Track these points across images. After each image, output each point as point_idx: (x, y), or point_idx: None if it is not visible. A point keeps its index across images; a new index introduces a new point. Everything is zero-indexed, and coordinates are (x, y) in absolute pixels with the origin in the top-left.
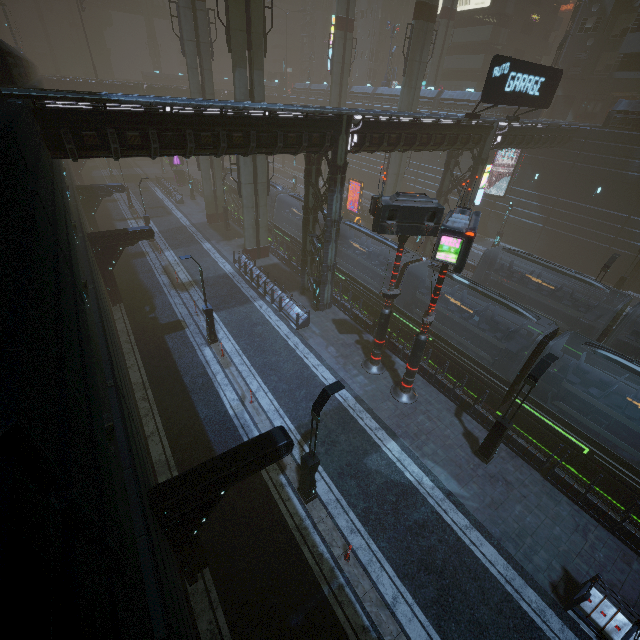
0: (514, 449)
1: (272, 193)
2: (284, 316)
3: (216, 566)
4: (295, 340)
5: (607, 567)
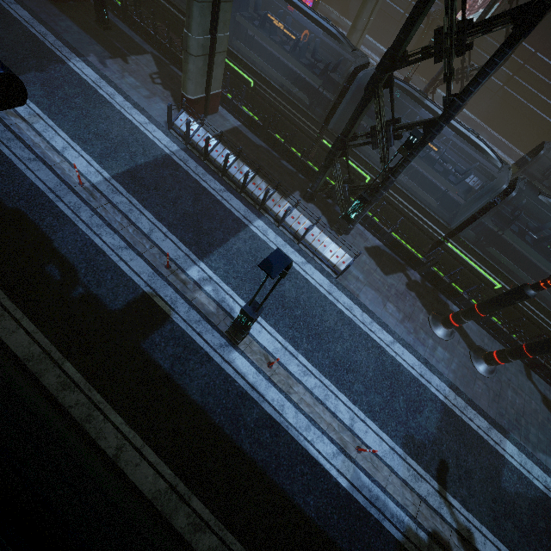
0: None
1: None
2: (308, 253)
3: None
4: (345, 301)
5: None
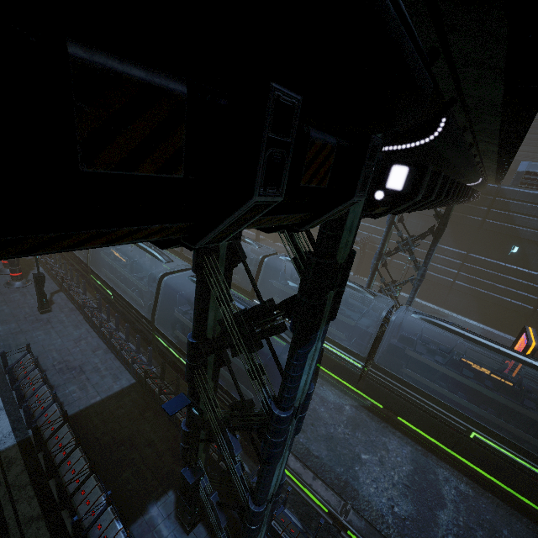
0: (76, 306)
1: None
2: None
3: None
4: None
5: (75, 354)
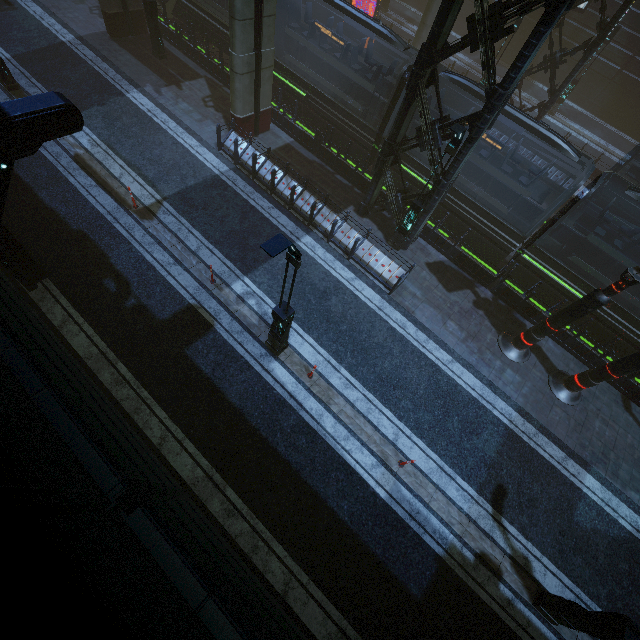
0: None
1: None
2: (359, 268)
3: None
4: (398, 317)
5: None
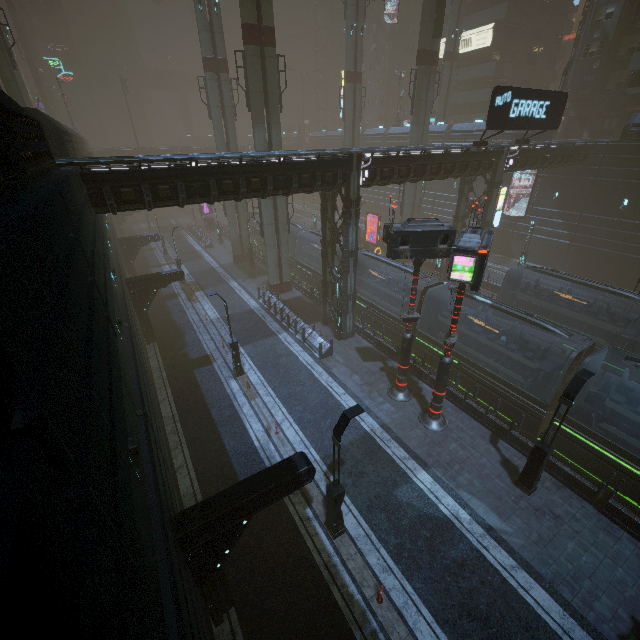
0: (560, 478)
1: (293, 231)
2: (308, 346)
3: (242, 606)
4: (319, 370)
5: None
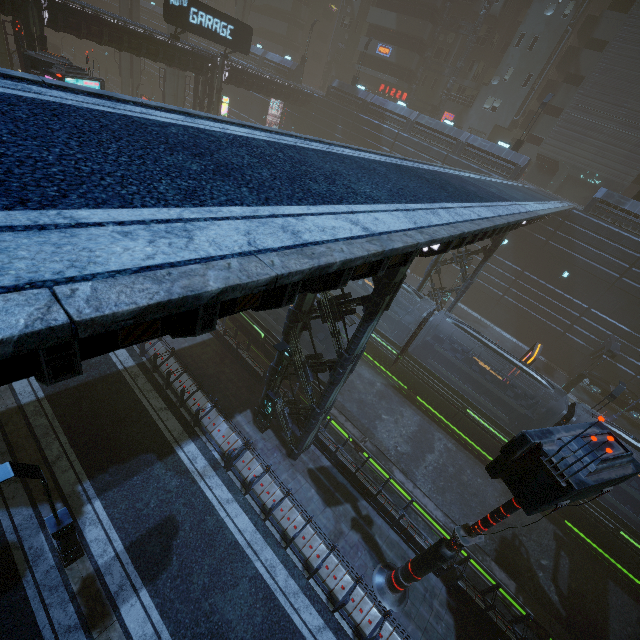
0: None
1: None
2: None
3: None
4: None
5: None
